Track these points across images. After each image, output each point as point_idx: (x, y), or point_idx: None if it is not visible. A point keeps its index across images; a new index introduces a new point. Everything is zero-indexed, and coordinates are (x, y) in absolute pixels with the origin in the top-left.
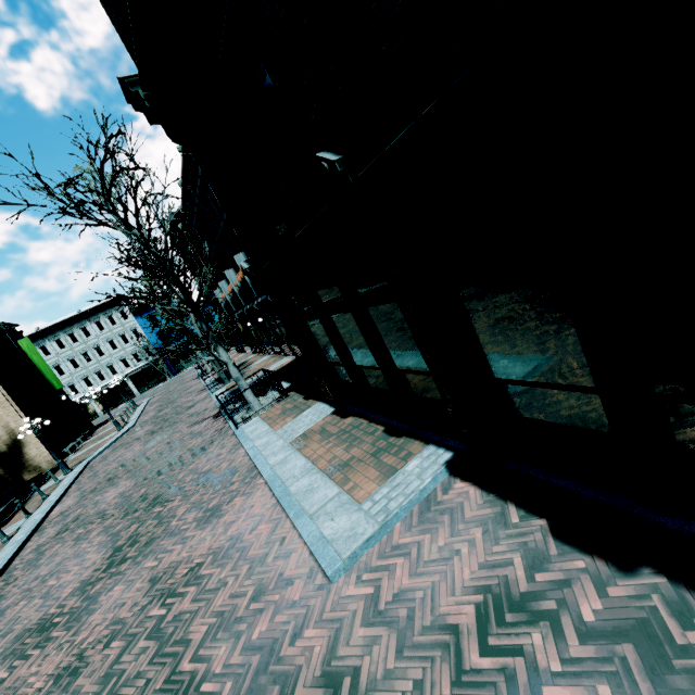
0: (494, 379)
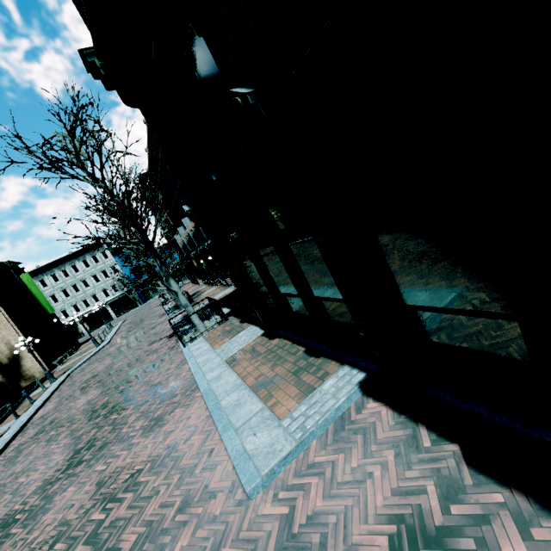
0: (404, 305)
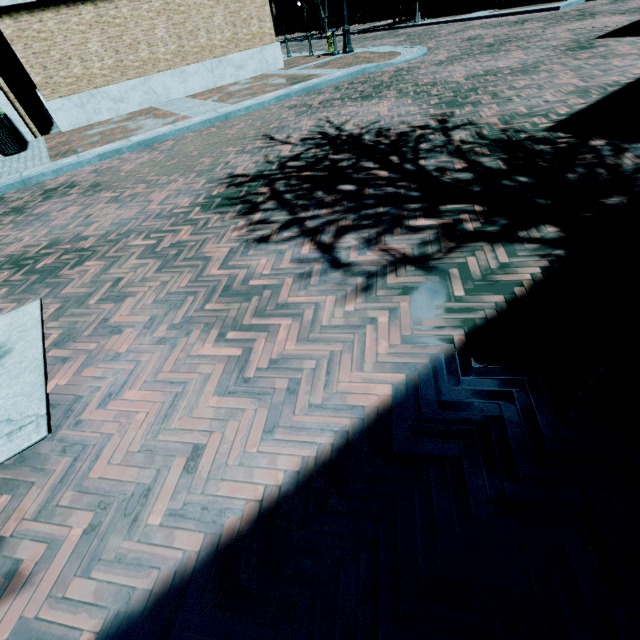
0: None
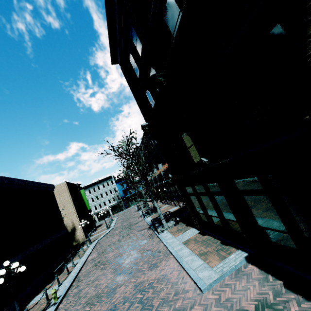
0: (259, 226)
